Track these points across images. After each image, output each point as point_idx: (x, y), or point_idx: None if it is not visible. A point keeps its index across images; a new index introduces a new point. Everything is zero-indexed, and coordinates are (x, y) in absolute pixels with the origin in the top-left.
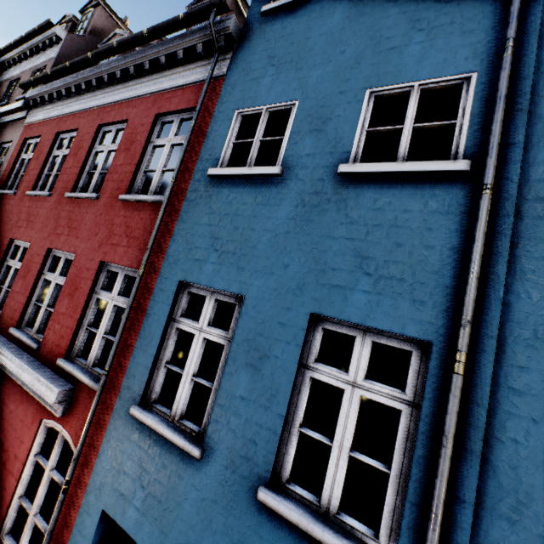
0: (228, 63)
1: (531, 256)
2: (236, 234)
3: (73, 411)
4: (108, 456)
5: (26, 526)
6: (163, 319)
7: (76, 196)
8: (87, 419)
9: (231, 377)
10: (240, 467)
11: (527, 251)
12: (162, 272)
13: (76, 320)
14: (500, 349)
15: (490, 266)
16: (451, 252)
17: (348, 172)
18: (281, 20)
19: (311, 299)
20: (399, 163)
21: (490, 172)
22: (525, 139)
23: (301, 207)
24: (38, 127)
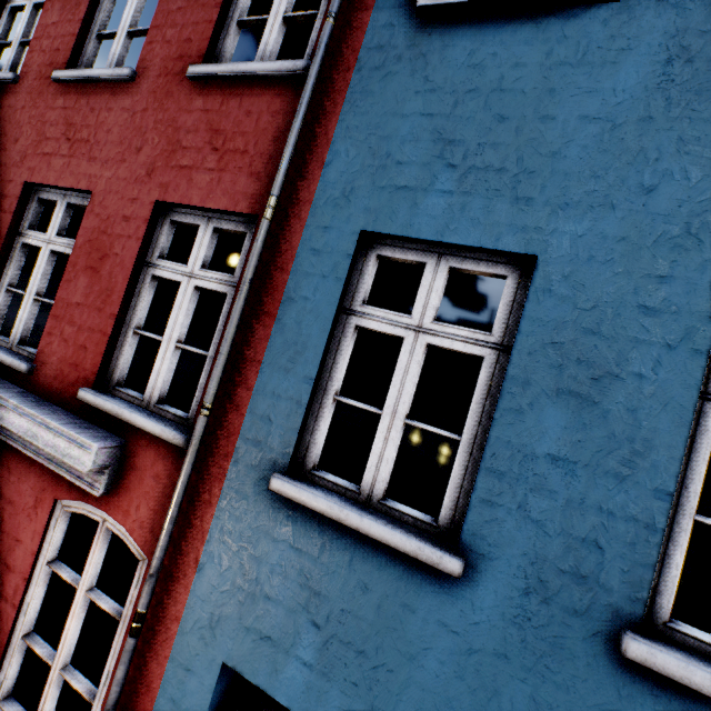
0: None
1: None
2: (503, 129)
3: (128, 486)
4: (222, 567)
5: (48, 687)
6: (328, 308)
7: (79, 76)
8: (172, 501)
9: (520, 419)
10: (561, 593)
11: None
12: (314, 216)
13: (110, 315)
14: None
15: None
16: None
17: None
18: None
19: None
20: None
21: None
22: None
23: (681, 63)
24: None
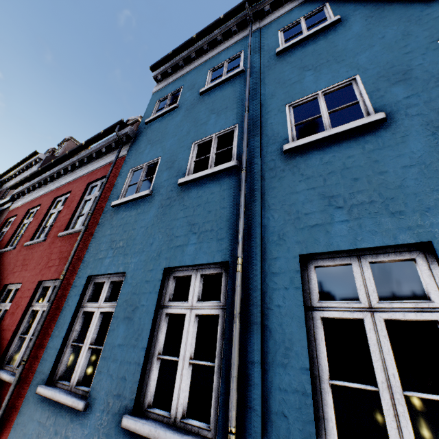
0: (128, 148)
1: (271, 197)
2: (125, 234)
3: None
4: None
5: None
6: (74, 306)
7: (31, 243)
8: None
9: (113, 332)
10: (113, 406)
11: (269, 195)
12: (78, 274)
13: (12, 331)
14: (264, 252)
15: (253, 208)
16: (235, 207)
17: (182, 182)
18: (155, 124)
19: (165, 259)
20: (205, 171)
21: (243, 162)
22: (261, 145)
23: (161, 208)
24: (17, 209)
